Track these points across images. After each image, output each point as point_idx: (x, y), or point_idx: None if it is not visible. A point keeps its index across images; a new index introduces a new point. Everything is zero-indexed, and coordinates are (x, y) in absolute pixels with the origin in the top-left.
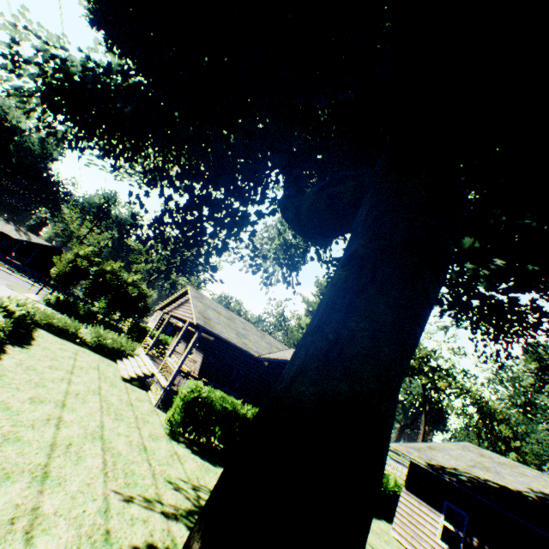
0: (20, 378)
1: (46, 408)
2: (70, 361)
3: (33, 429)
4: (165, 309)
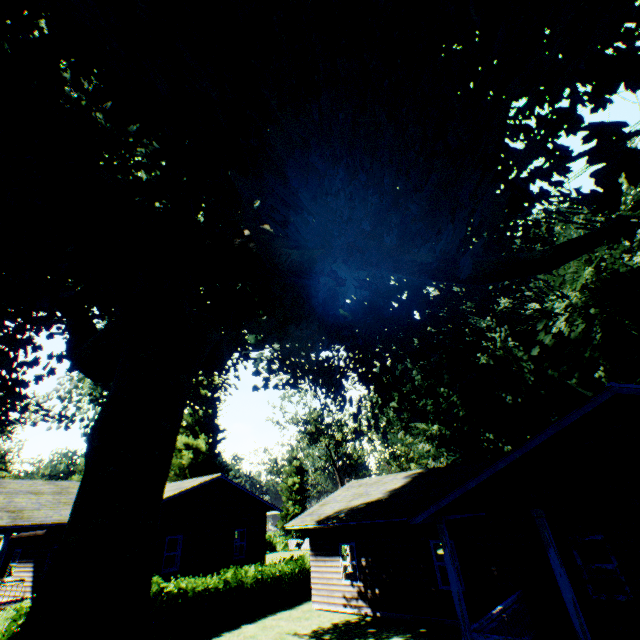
0: None
1: None
2: None
3: None
4: None
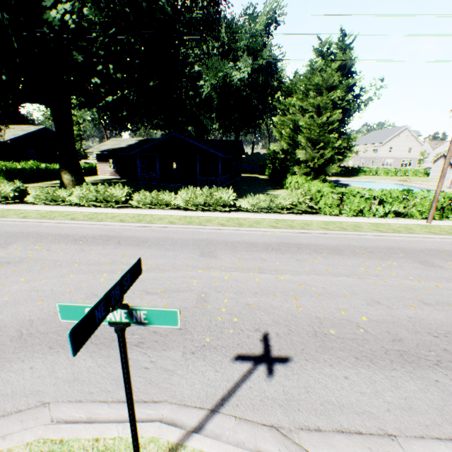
0: None
1: None
2: None
3: None
4: None
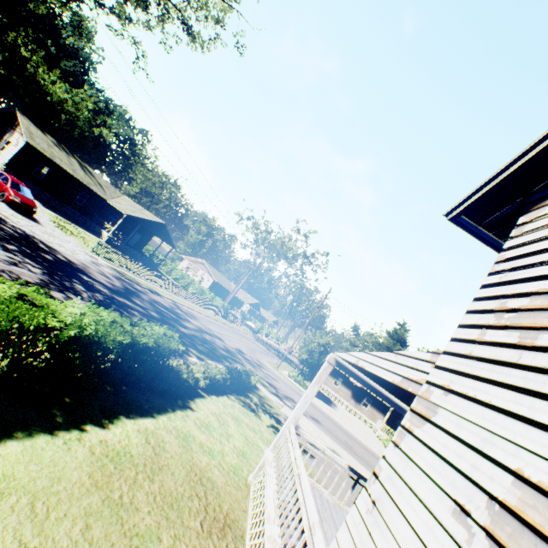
0: None
1: None
2: None
3: None
4: None
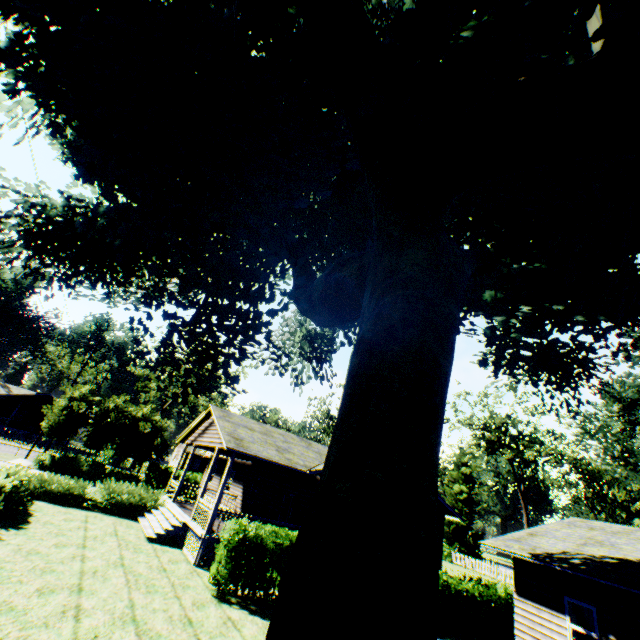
0: (21, 568)
1: (59, 598)
2: (80, 532)
3: (47, 628)
4: (188, 439)
